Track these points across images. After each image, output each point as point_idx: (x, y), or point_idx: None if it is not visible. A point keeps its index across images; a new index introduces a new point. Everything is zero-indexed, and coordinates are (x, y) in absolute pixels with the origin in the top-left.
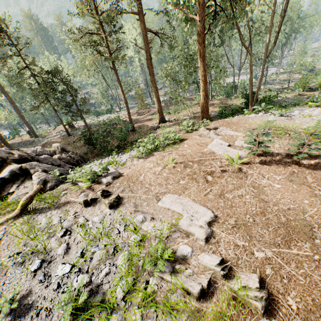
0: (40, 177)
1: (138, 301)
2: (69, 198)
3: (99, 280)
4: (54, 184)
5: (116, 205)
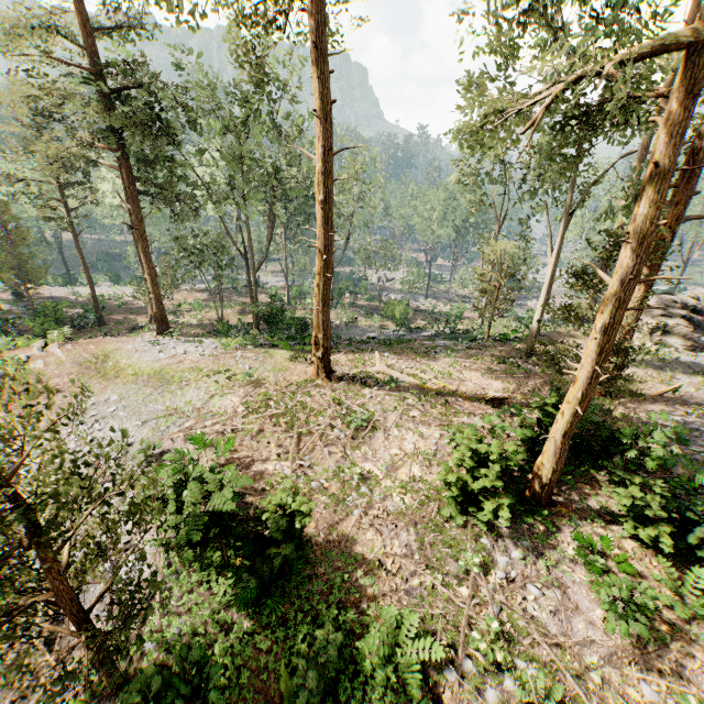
0: None
1: None
2: None
3: None
4: None
5: None
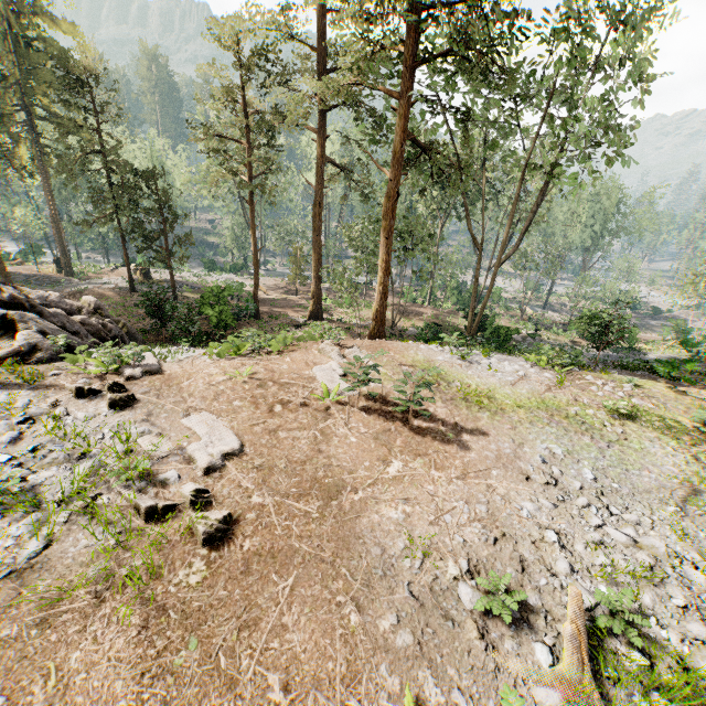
0: (30, 339)
1: (75, 508)
2: (60, 381)
3: (40, 480)
4: (49, 357)
5: (122, 407)
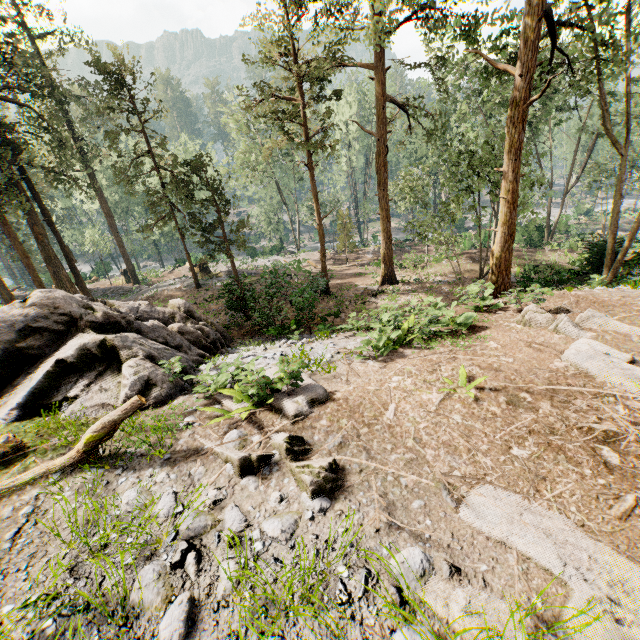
0: (139, 372)
1: None
2: (199, 440)
3: None
4: (167, 393)
5: (330, 492)
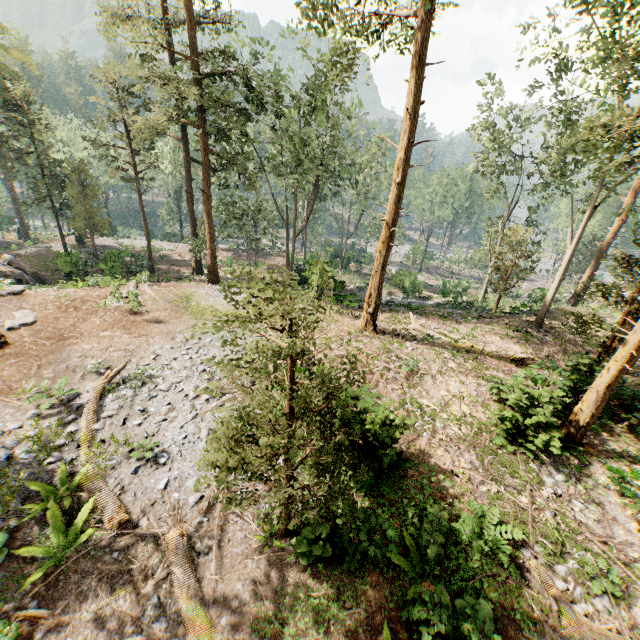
0: None
1: None
2: None
3: None
4: None
5: None
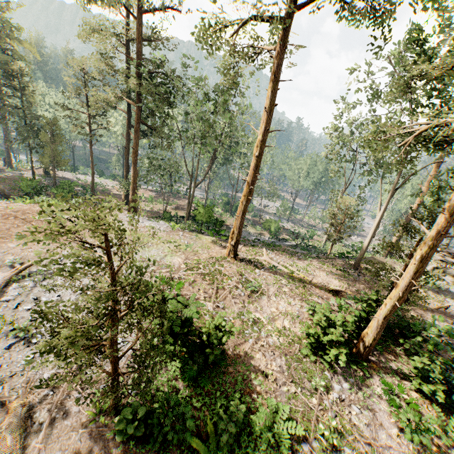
0: None
1: None
2: None
3: None
4: None
5: None
